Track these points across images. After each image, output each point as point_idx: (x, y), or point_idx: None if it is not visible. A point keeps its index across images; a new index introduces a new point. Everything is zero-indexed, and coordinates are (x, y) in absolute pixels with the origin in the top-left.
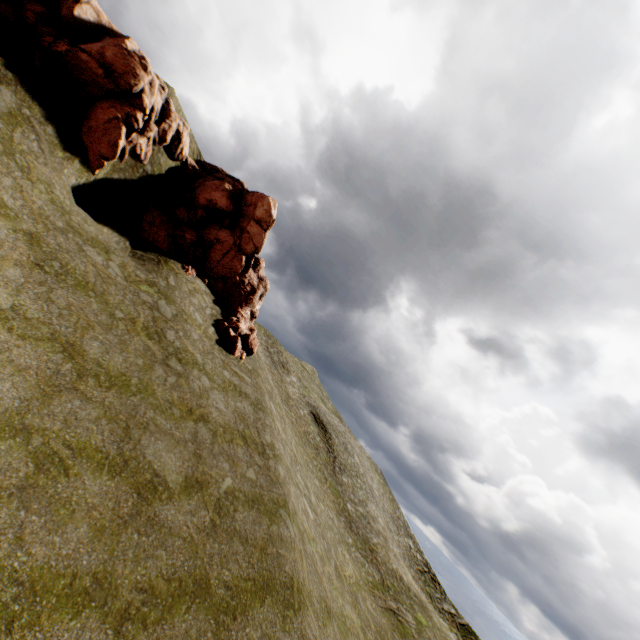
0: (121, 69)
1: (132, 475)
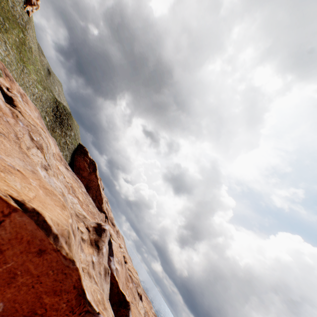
0: None
1: None
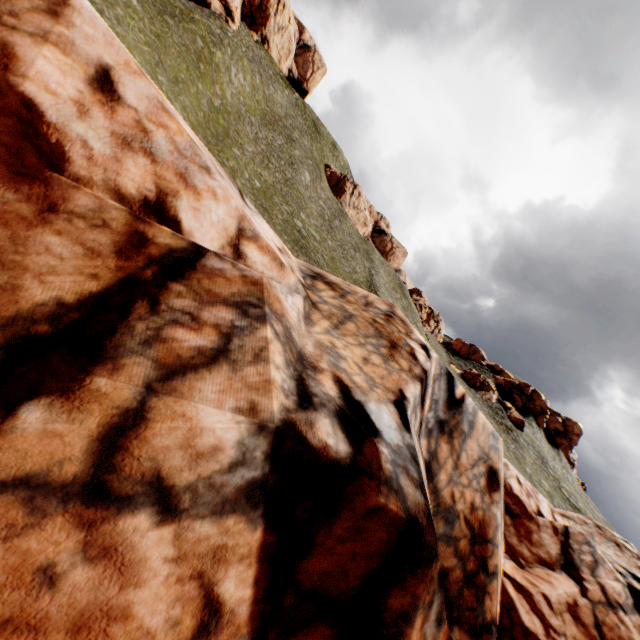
0: (544, 407)
1: None
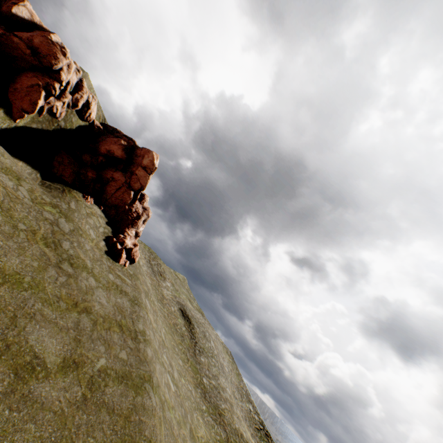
0: (45, 52)
1: (12, 357)
